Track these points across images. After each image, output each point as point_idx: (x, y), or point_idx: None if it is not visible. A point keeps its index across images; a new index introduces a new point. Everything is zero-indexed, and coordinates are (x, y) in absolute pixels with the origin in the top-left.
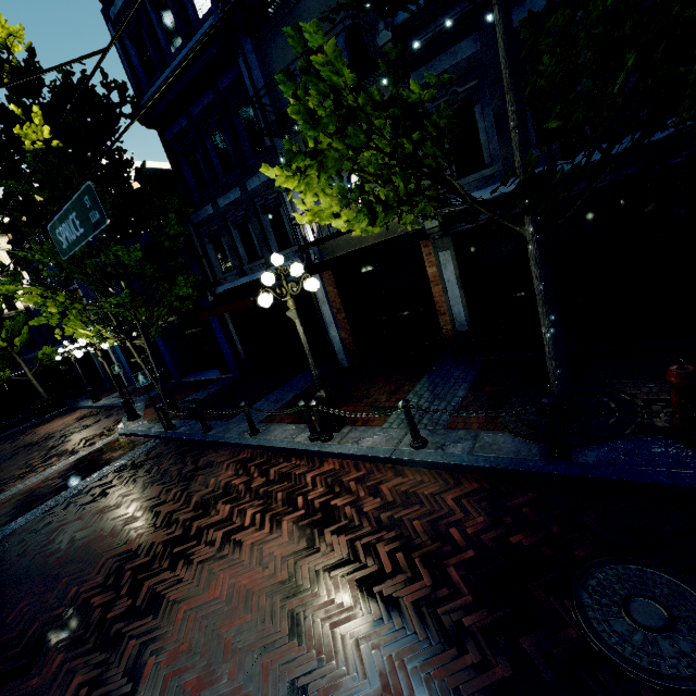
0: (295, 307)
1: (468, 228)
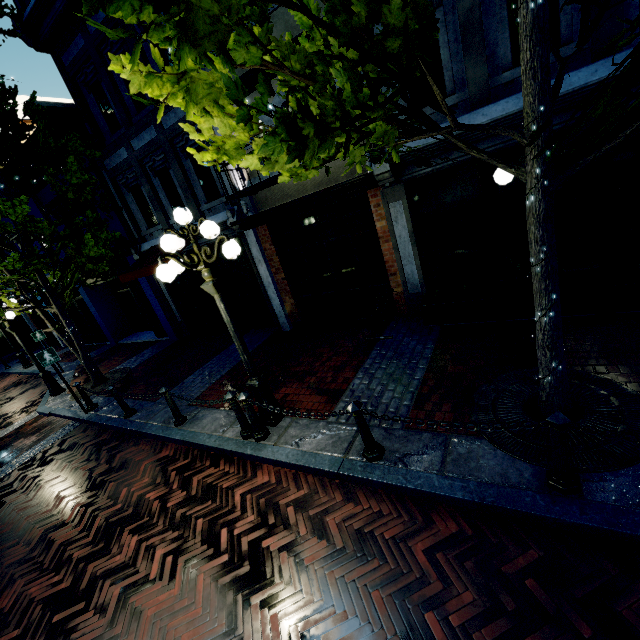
0: (211, 278)
1: (424, 174)
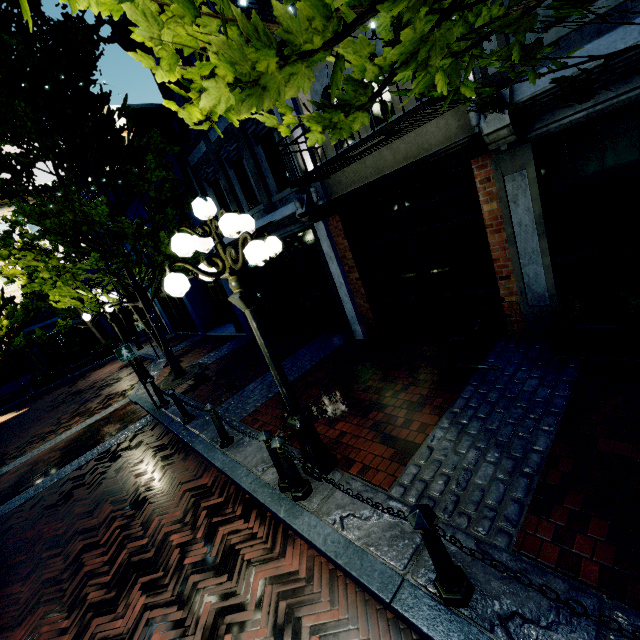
0: (240, 289)
1: (569, 123)
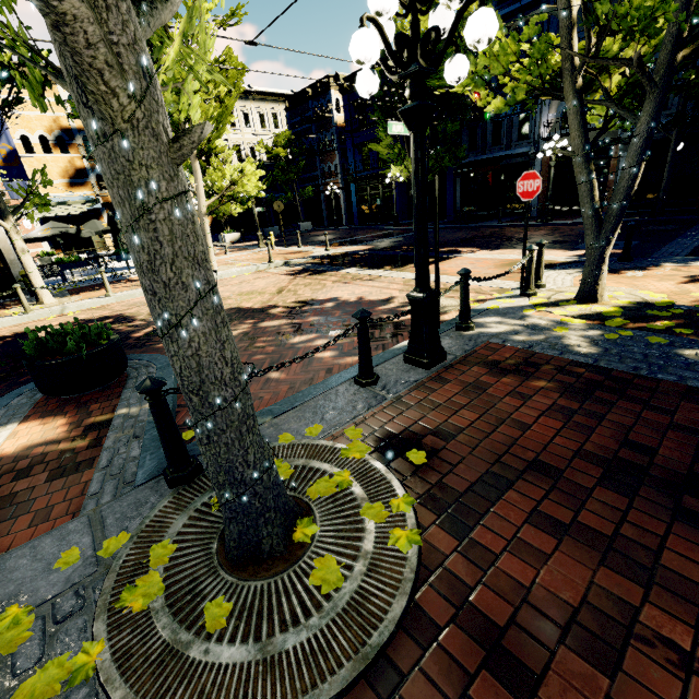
0: (555, 160)
1: None
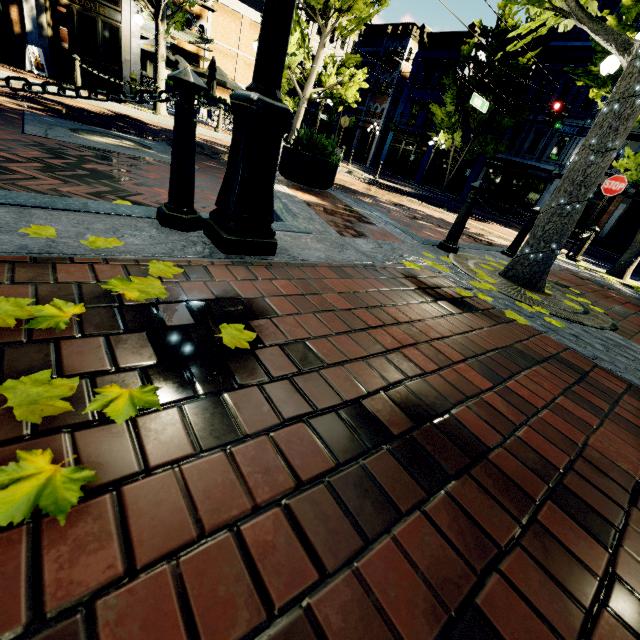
0: None
1: None
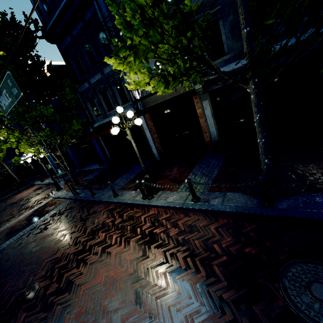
0: (130, 133)
1: (217, 88)
